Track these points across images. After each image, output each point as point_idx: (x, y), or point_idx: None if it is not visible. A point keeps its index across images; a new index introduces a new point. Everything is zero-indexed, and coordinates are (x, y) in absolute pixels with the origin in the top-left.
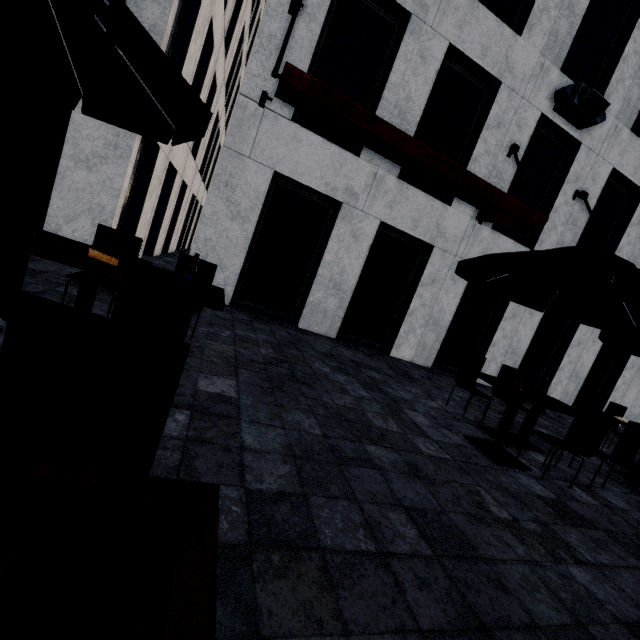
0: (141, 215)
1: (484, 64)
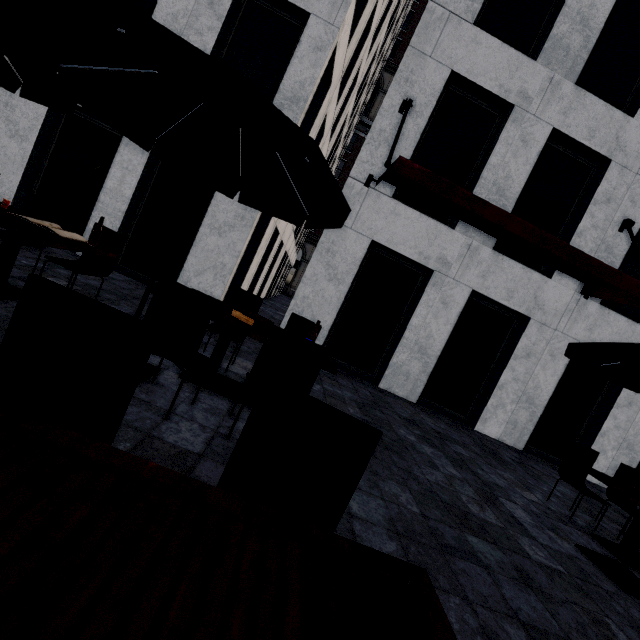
0: (248, 270)
1: (591, 144)
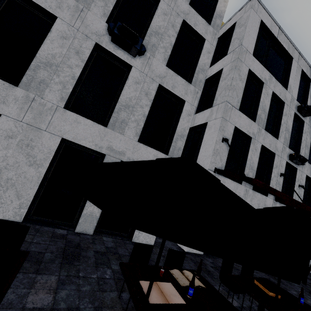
0: None
1: (270, 149)
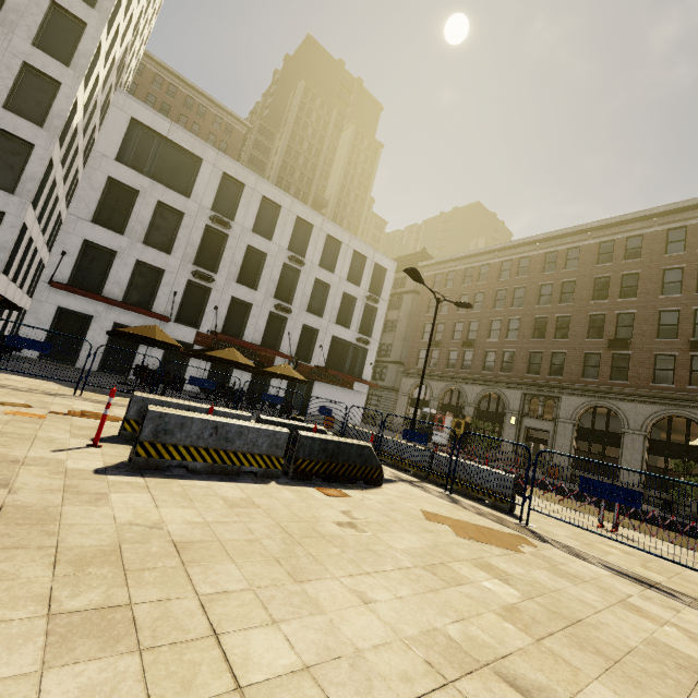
0: None
1: (155, 265)
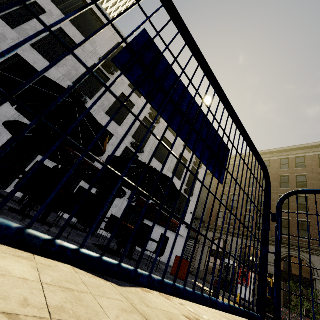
0: None
1: (35, 66)
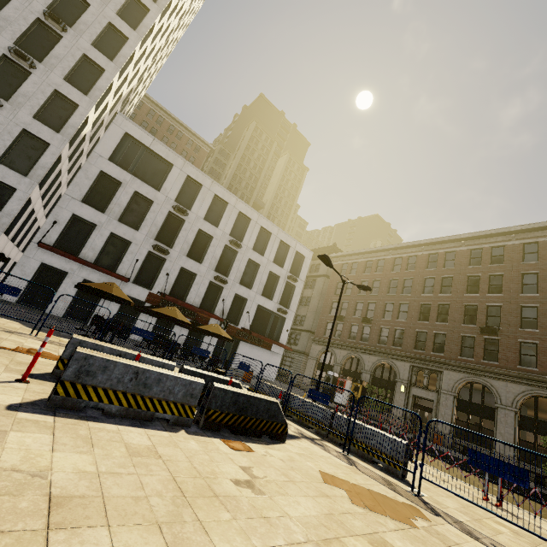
0: None
1: (125, 237)
